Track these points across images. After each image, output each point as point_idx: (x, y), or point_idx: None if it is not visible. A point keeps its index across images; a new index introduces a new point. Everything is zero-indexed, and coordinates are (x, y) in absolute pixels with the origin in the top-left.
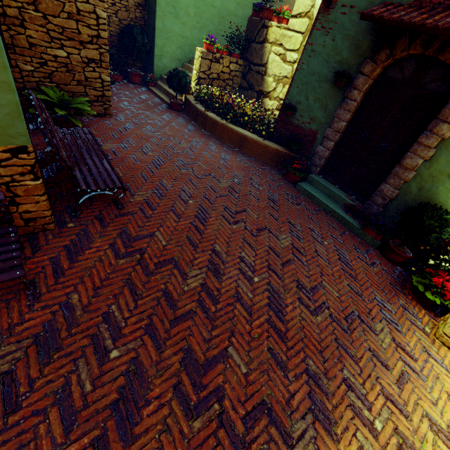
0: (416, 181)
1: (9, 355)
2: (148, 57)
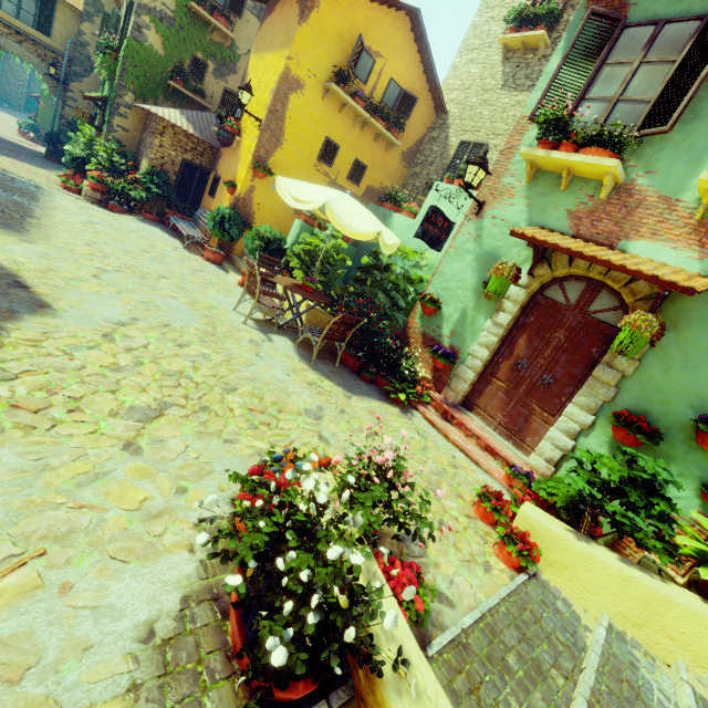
0: None
1: None
2: None
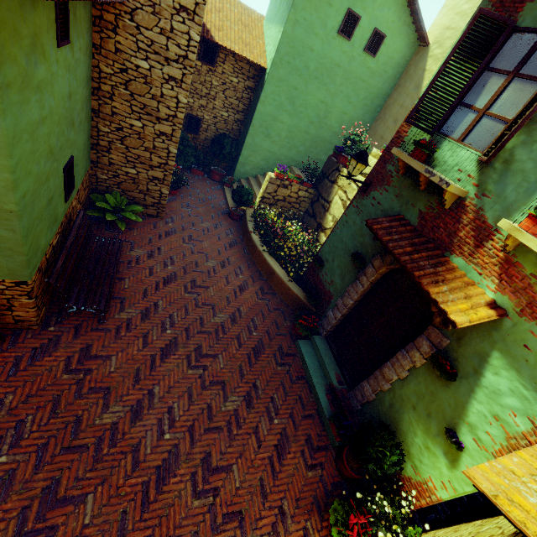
0: (390, 395)
1: None
2: (233, 161)
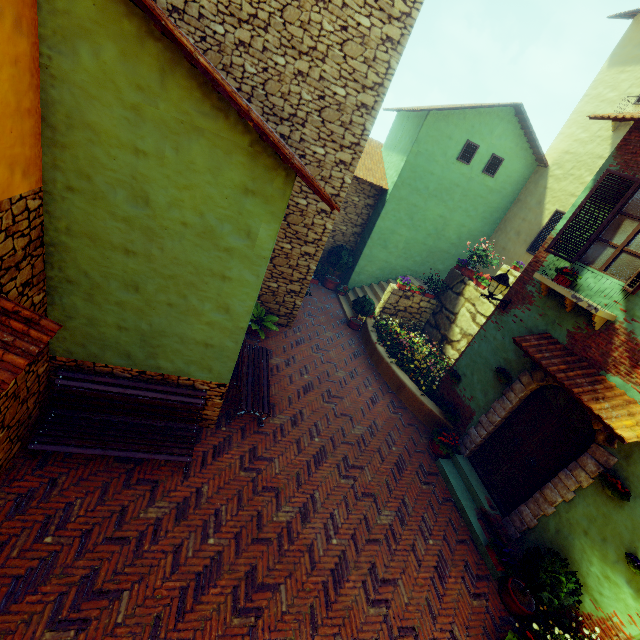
0: (555, 520)
1: (163, 508)
2: (348, 270)
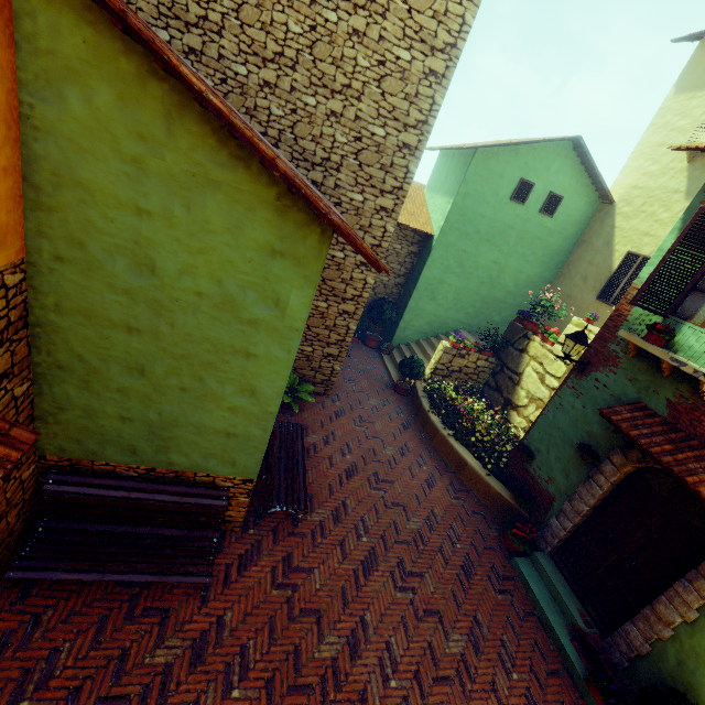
0: (674, 647)
1: (175, 648)
2: (391, 326)
